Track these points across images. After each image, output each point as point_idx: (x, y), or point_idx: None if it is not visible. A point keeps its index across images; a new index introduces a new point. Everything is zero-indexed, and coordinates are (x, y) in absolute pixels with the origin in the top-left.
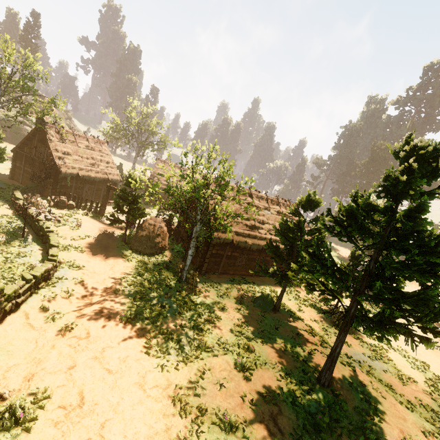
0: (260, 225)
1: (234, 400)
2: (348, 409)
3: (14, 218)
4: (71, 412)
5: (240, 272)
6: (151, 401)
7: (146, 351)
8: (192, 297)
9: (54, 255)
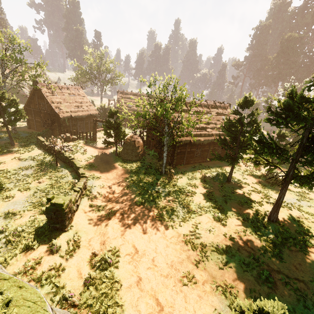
0: (207, 125)
1: (220, 237)
2: (291, 232)
3: (46, 155)
4: (134, 256)
5: (197, 161)
6: (173, 244)
7: (159, 219)
8: (172, 183)
9: (83, 173)
